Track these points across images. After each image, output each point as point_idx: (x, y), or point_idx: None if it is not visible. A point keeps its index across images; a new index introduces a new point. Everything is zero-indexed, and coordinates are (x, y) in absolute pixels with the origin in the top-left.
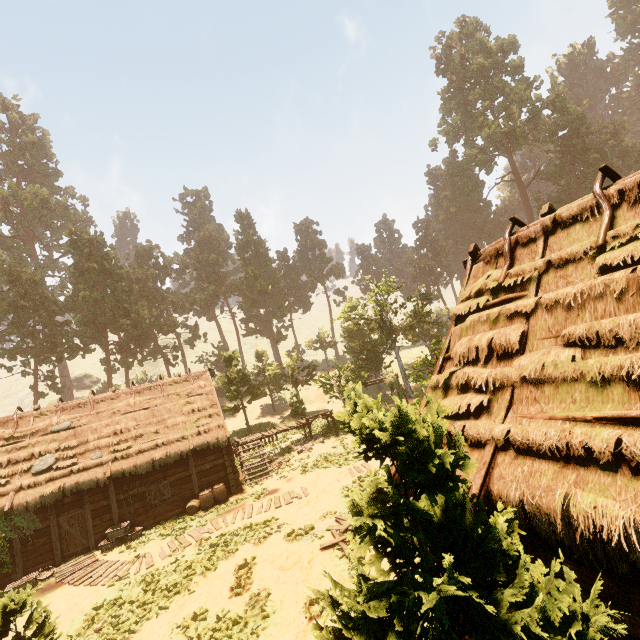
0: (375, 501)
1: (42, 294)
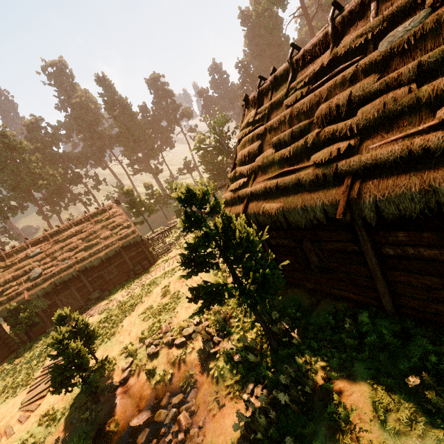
0: (187, 218)
1: None
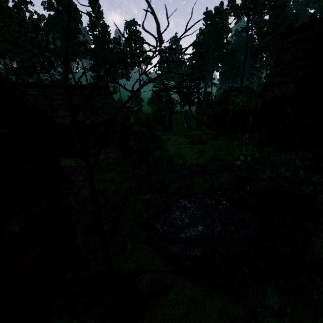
0: None
1: None
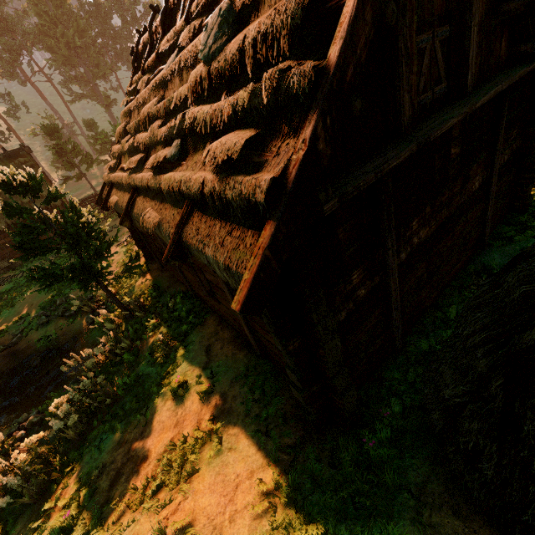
0: (8, 206)
1: None
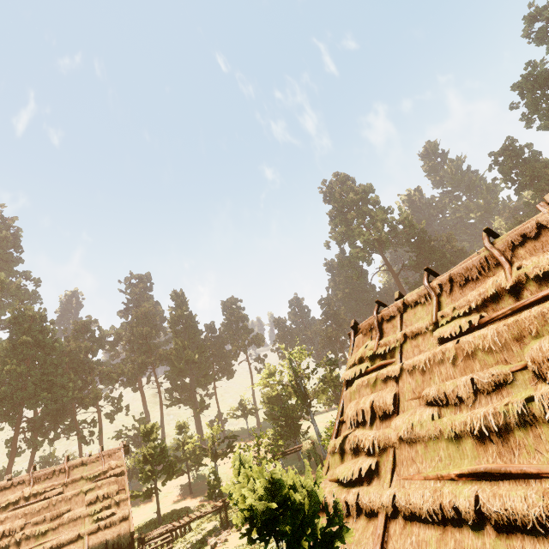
0: None
1: None
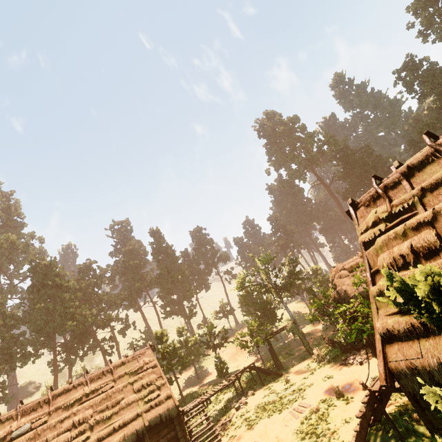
0: None
1: (4, 313)
